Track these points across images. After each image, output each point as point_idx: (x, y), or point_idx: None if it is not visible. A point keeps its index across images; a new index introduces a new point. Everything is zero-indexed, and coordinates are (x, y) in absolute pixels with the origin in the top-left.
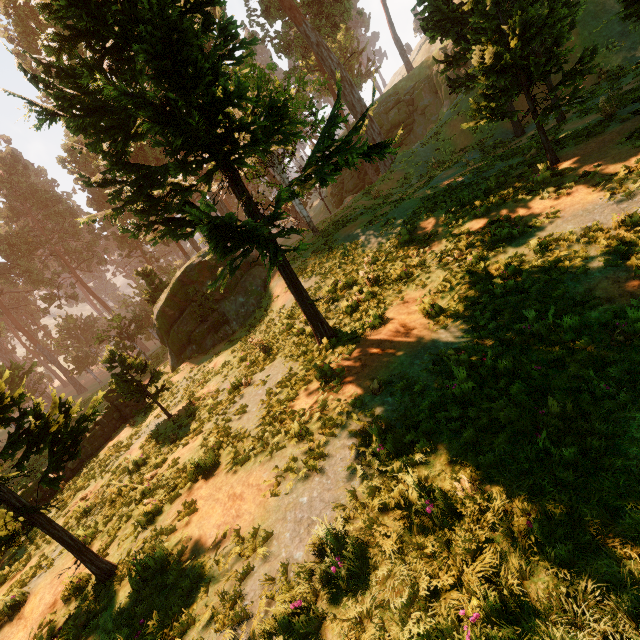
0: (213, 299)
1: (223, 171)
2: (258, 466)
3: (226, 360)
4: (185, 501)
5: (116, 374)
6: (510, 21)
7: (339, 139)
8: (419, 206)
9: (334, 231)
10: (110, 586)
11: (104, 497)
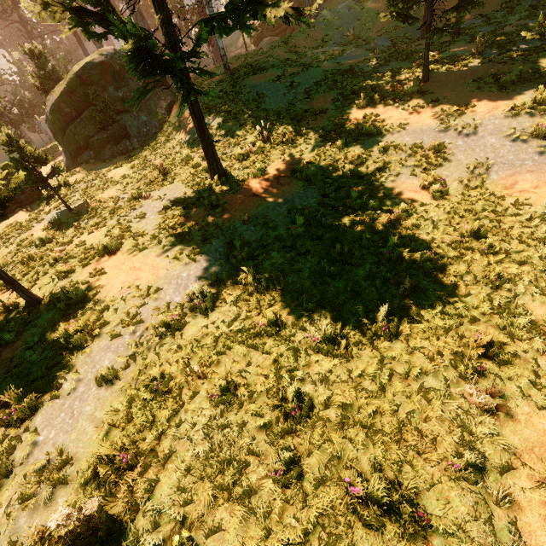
0: (115, 109)
1: None
2: (153, 254)
3: (126, 173)
4: (95, 267)
5: (15, 159)
6: None
7: None
8: (322, 79)
9: (245, 75)
10: (39, 308)
11: (14, 260)
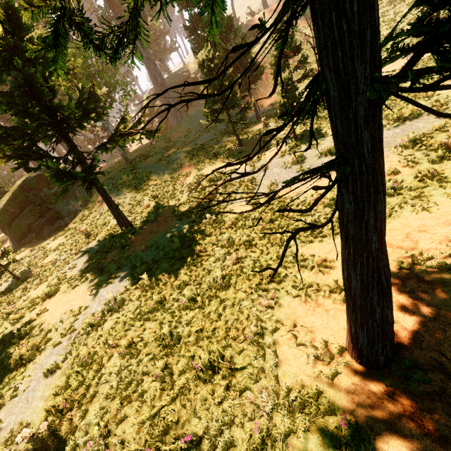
0: (49, 201)
1: (59, 133)
2: (82, 287)
3: (61, 242)
4: (40, 309)
5: None
6: (214, 82)
7: (129, 125)
8: (186, 155)
9: (139, 162)
10: None
11: None
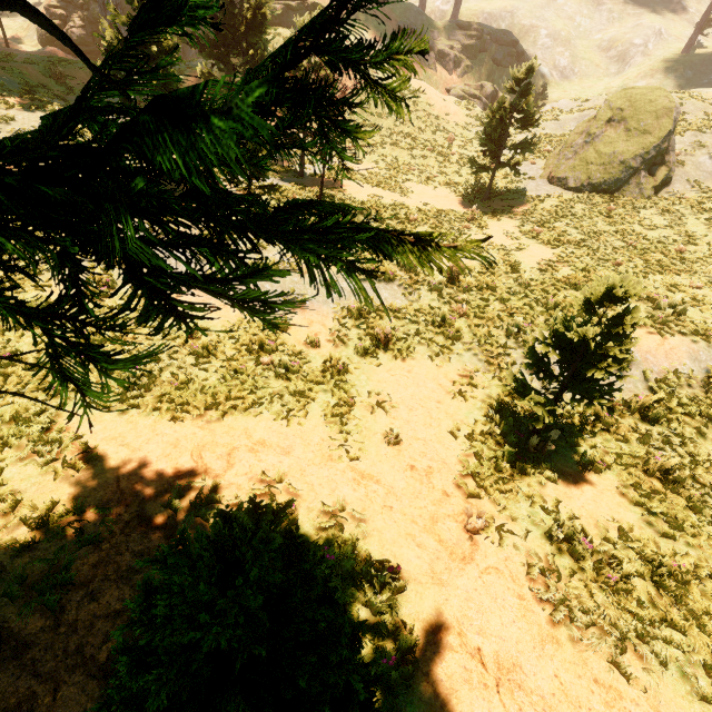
0: None
1: None
2: None
3: None
4: None
5: None
6: None
7: None
8: None
9: None
10: None
11: None
